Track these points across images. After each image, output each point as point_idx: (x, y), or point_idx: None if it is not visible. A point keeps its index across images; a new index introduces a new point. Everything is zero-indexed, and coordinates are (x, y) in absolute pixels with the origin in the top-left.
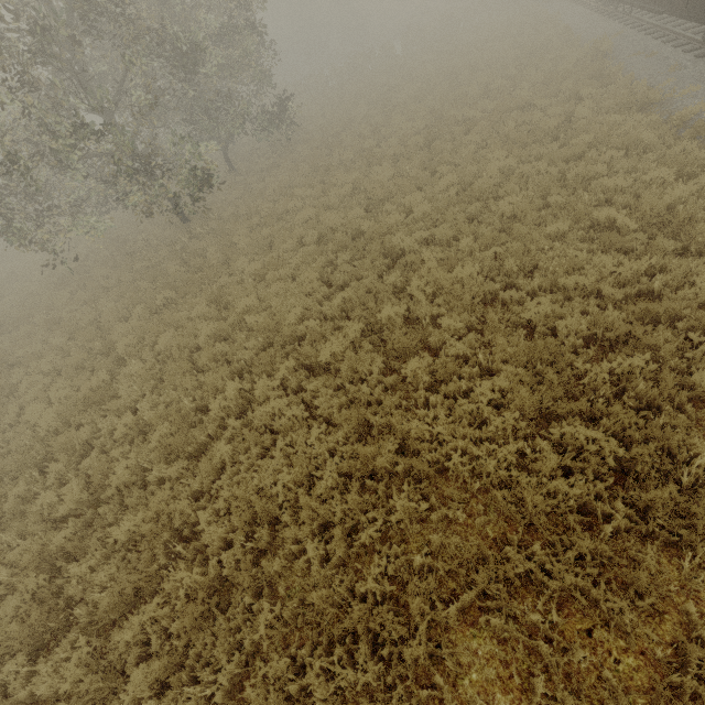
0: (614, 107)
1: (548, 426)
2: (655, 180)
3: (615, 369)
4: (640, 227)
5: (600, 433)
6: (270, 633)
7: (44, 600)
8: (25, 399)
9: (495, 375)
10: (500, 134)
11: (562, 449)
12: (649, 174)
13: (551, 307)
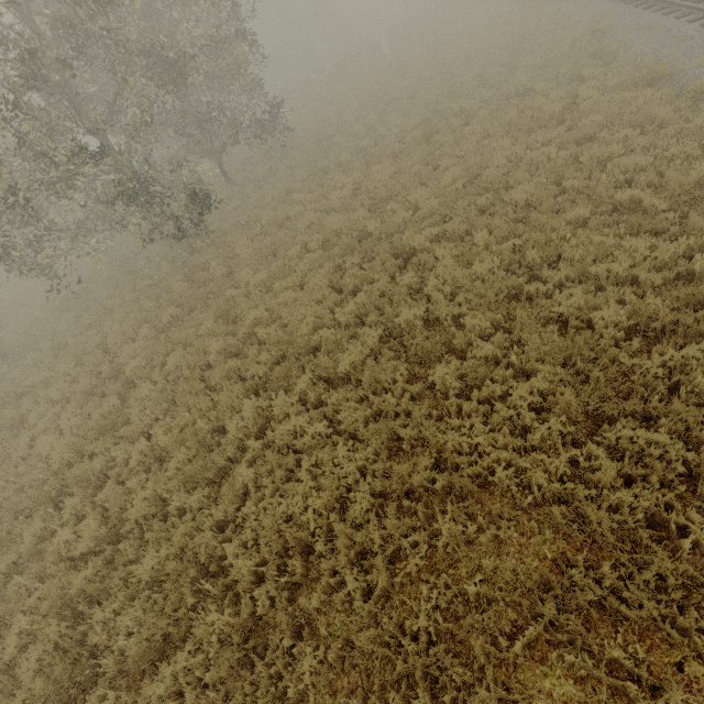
0: (619, 85)
1: (596, 429)
2: (678, 155)
3: (664, 361)
4: (669, 206)
5: (664, 435)
6: (315, 681)
7: (68, 651)
8: (36, 430)
9: (529, 375)
10: (502, 123)
11: (619, 455)
12: (671, 150)
13: (583, 299)
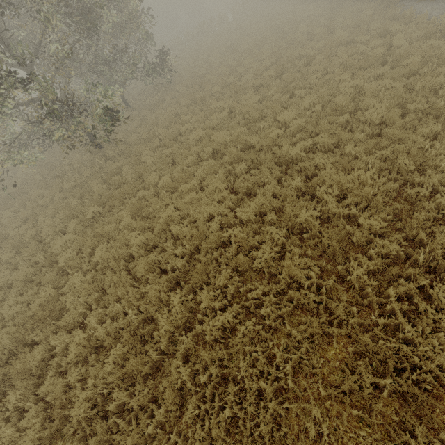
0: (421, 36)
1: None
2: None
3: None
4: None
5: None
6: None
7: None
8: None
9: (430, 270)
10: (337, 63)
11: None
12: None
13: None
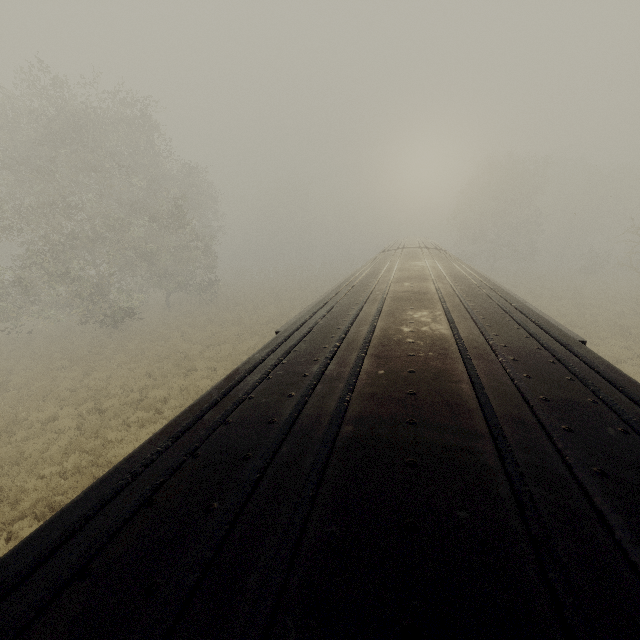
0: None
1: None
2: None
3: None
4: None
5: None
6: None
7: None
8: None
9: None
10: None
11: None
12: None
13: None
